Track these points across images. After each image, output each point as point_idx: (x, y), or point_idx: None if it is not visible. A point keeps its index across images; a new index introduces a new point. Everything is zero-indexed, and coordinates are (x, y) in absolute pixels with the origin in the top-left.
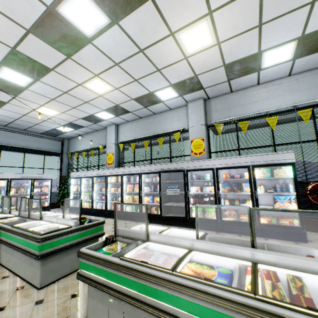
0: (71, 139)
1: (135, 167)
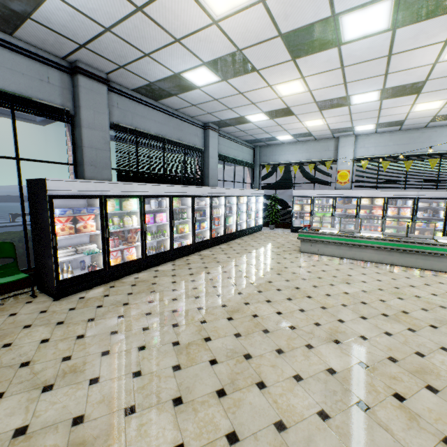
0: (264, 147)
1: (409, 191)
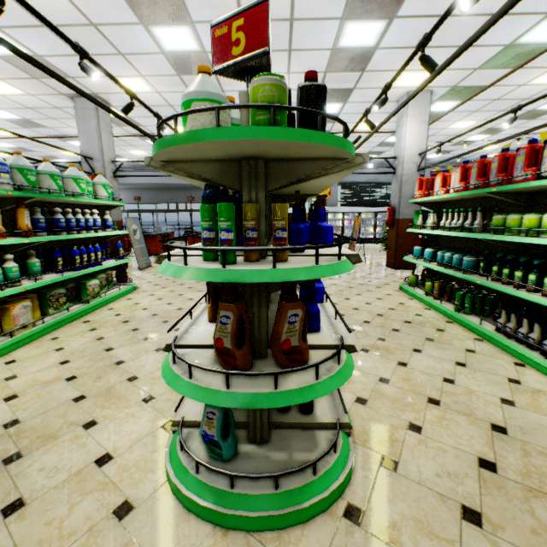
0: None
1: None
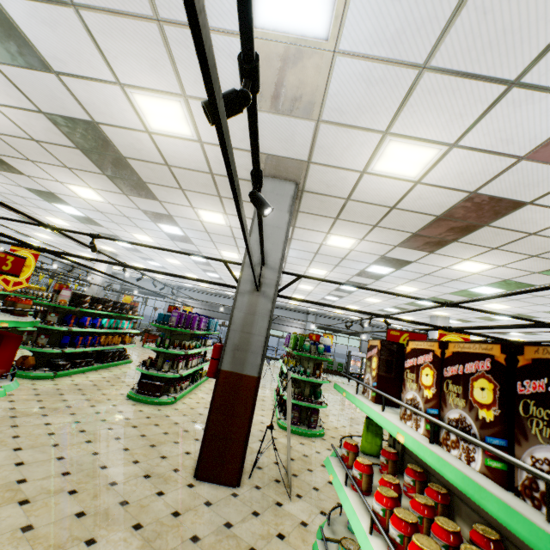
0: None
1: None
